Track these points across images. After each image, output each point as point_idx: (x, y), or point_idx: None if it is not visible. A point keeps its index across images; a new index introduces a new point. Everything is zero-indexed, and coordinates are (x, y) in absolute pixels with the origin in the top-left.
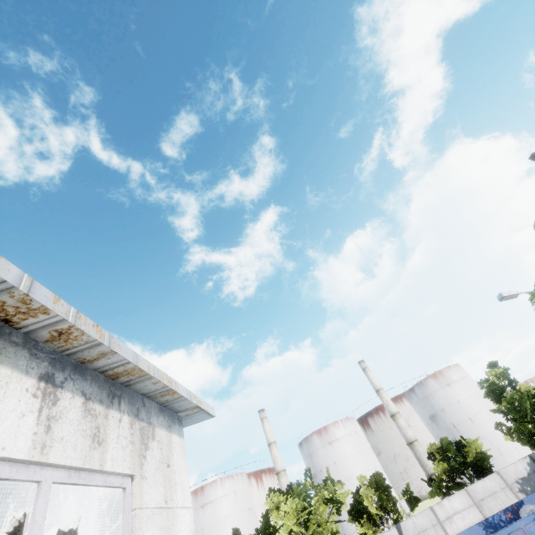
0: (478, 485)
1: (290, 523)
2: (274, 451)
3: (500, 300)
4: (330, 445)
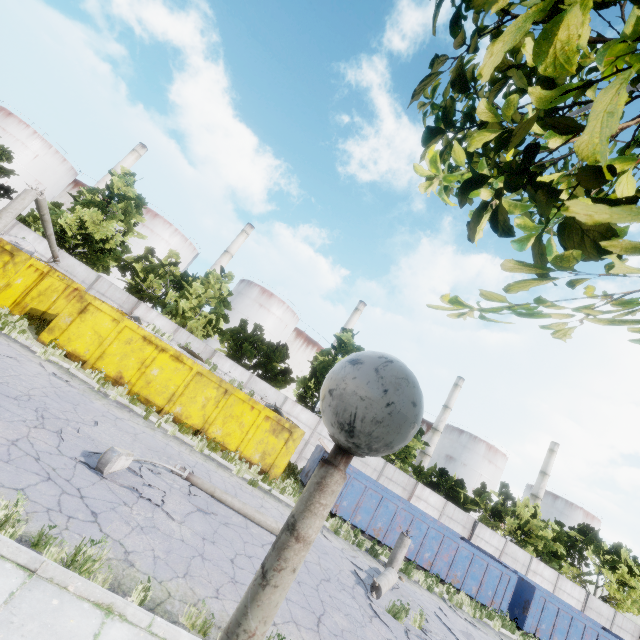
0: None
1: (639, 587)
2: (447, 416)
3: None
4: (489, 463)
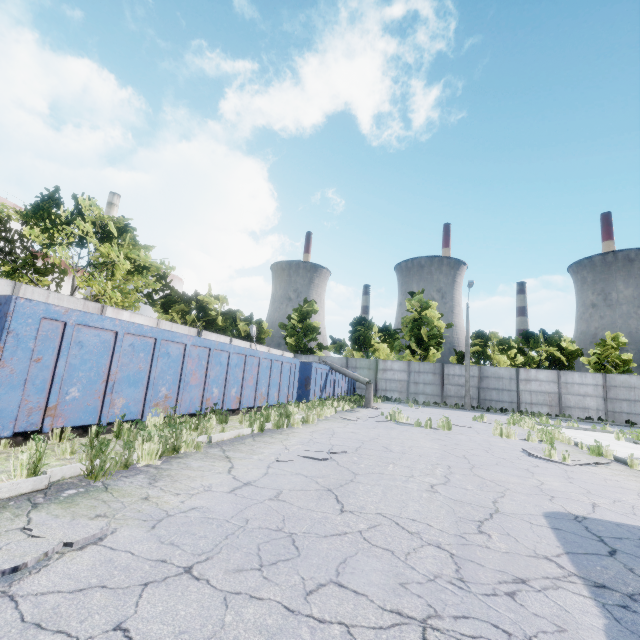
0: (274, 351)
1: (120, 256)
2: None
3: (470, 283)
4: None
